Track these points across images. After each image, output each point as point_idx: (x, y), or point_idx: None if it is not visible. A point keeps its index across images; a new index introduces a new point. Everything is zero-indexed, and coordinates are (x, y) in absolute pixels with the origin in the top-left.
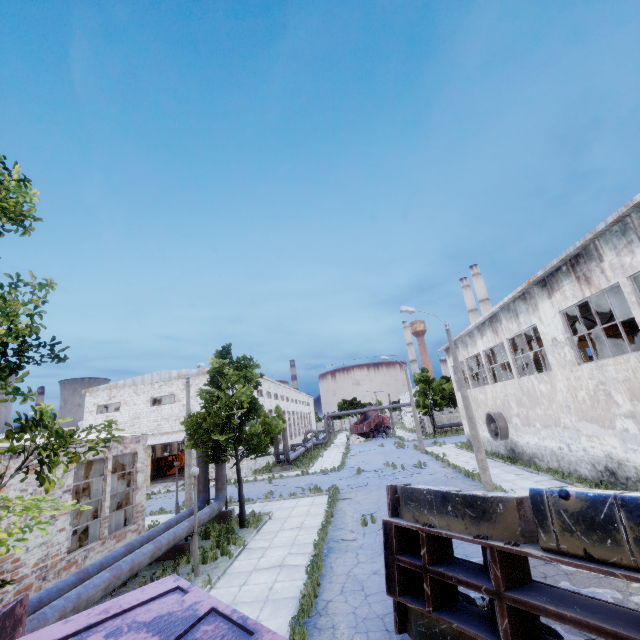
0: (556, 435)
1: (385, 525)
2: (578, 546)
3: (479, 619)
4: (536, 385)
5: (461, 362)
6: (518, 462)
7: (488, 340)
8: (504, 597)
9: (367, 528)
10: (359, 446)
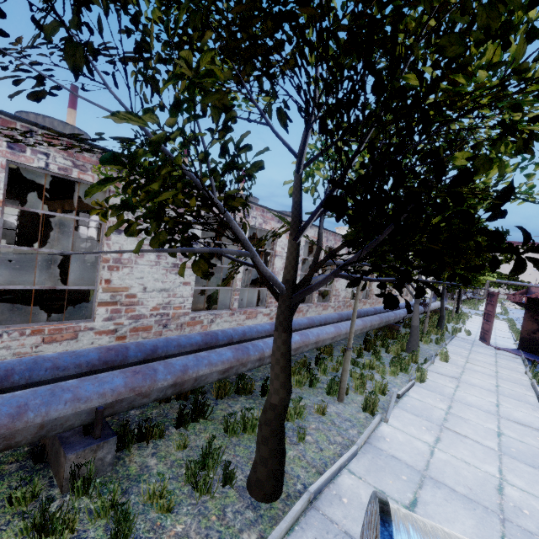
0: None
1: None
2: None
3: None
4: None
5: None
6: None
7: None
8: None
9: None
10: (515, 310)
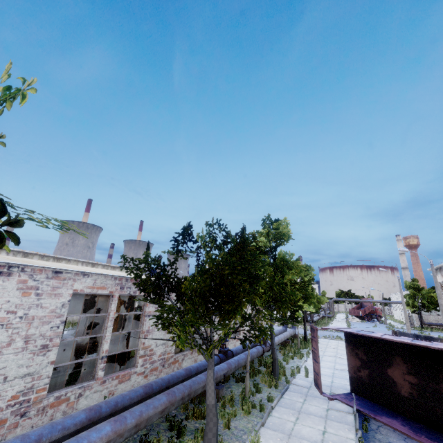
0: None
1: None
2: None
3: None
4: None
5: None
6: None
7: None
8: None
9: None
10: (357, 324)
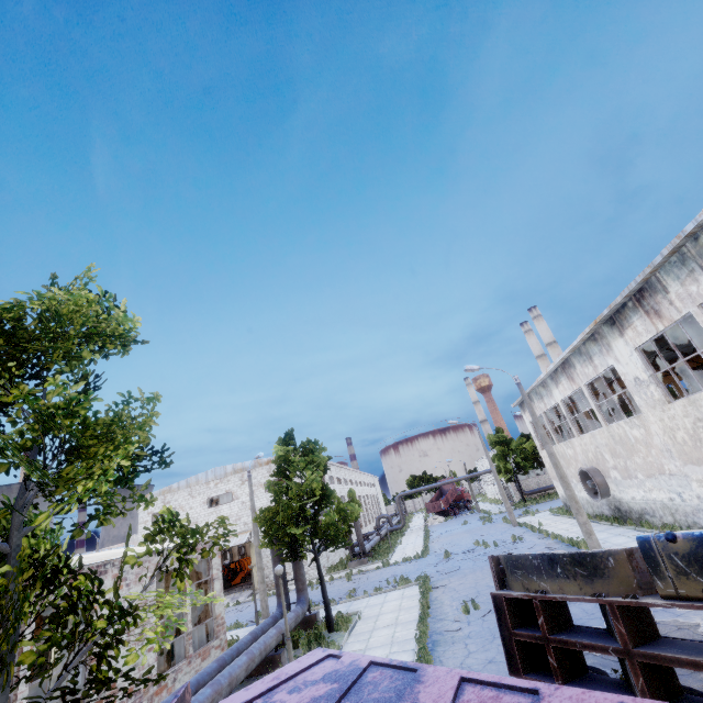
0: (663, 484)
1: (494, 599)
2: (696, 588)
3: (613, 687)
4: (628, 431)
5: (539, 416)
6: (627, 522)
7: (564, 388)
8: (633, 654)
9: (470, 615)
10: (440, 527)
